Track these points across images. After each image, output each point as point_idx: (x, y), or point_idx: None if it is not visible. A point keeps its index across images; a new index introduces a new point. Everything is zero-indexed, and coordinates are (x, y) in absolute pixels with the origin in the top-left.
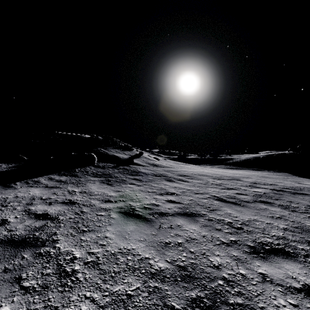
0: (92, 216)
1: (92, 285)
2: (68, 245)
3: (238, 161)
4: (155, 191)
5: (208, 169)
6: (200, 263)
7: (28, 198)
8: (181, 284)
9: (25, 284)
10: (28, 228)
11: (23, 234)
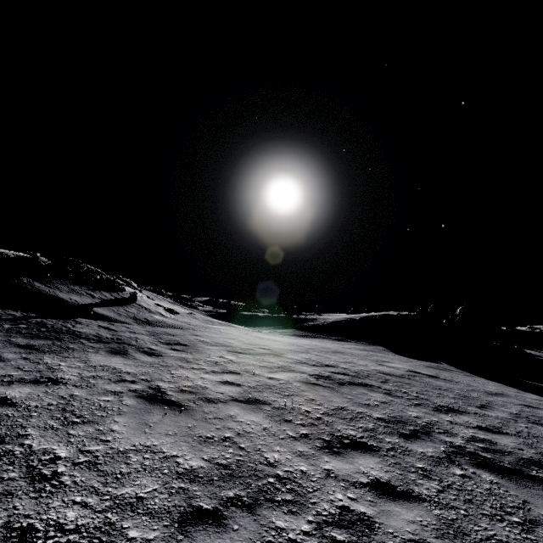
0: None
1: None
2: None
3: (321, 324)
4: (16, 373)
5: (256, 334)
6: None
7: None
8: None
9: None
10: None
11: None
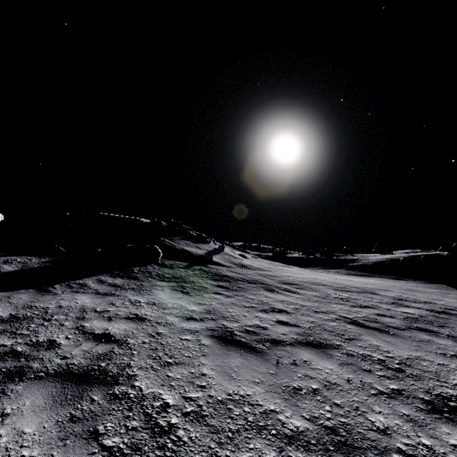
0: (174, 341)
1: (203, 449)
2: (152, 385)
3: (366, 264)
4: (255, 305)
5: (322, 274)
6: (355, 423)
7: (77, 310)
8: (337, 456)
9: (106, 442)
10: (89, 355)
11: (84, 363)
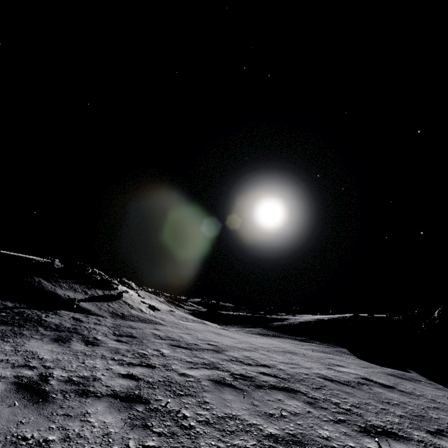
0: None
1: None
2: None
3: (289, 324)
4: None
5: (218, 331)
6: None
7: None
8: None
9: None
10: None
11: None
